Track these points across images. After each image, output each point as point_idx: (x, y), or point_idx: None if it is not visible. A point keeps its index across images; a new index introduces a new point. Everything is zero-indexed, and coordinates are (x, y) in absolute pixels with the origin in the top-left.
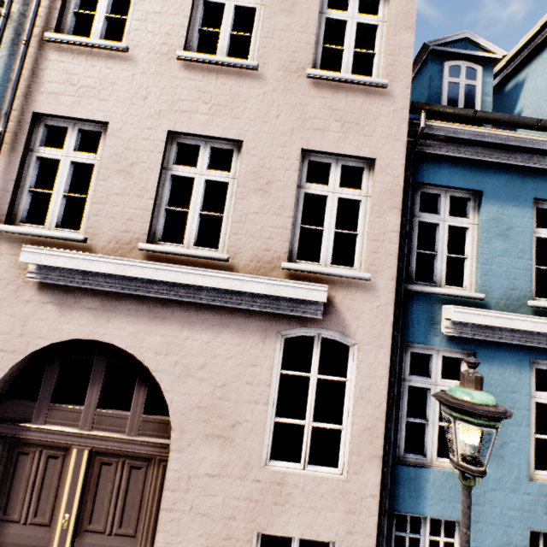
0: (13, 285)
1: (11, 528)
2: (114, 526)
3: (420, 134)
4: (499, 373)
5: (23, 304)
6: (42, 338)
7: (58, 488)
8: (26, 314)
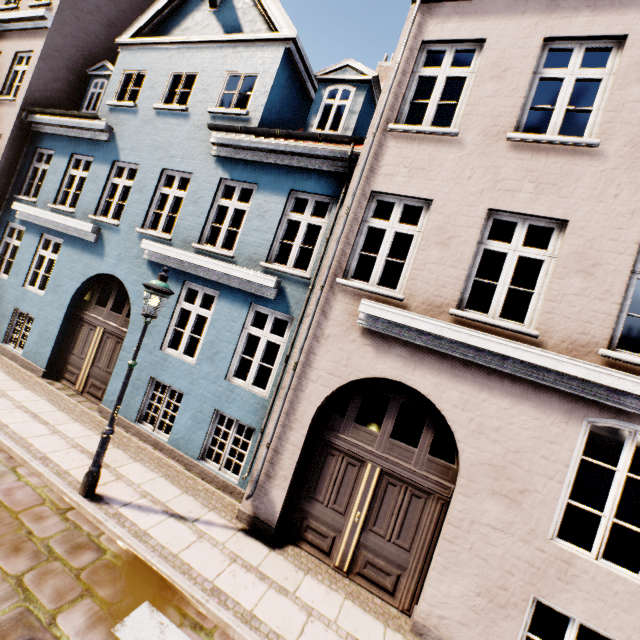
0: None
1: None
2: None
3: (25, 122)
4: (30, 238)
5: None
6: None
7: None
8: None
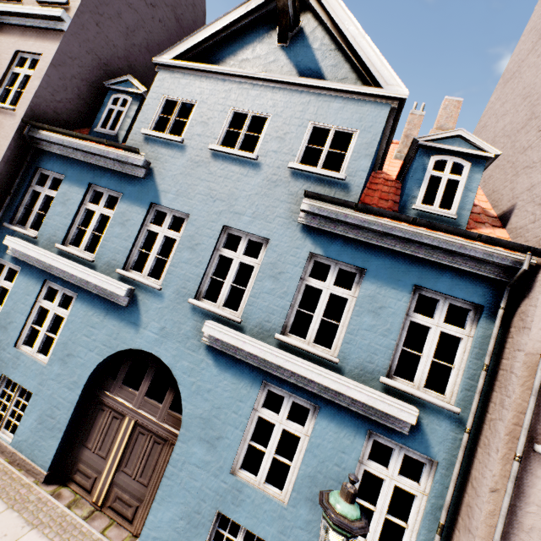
0: None
1: None
2: None
3: (27, 138)
4: (27, 282)
5: None
6: None
7: None
8: None
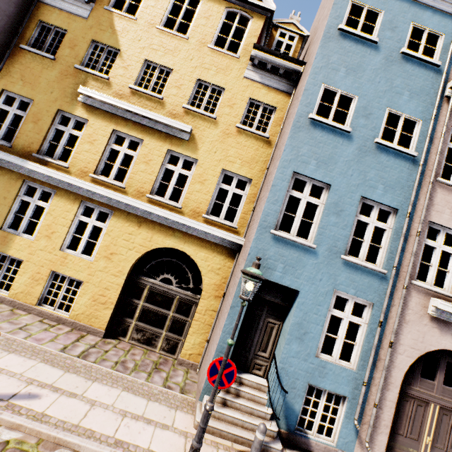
0: (418, 314)
1: (399, 437)
2: (448, 447)
3: None
4: None
5: (422, 325)
6: (431, 345)
7: (421, 422)
8: (424, 331)
